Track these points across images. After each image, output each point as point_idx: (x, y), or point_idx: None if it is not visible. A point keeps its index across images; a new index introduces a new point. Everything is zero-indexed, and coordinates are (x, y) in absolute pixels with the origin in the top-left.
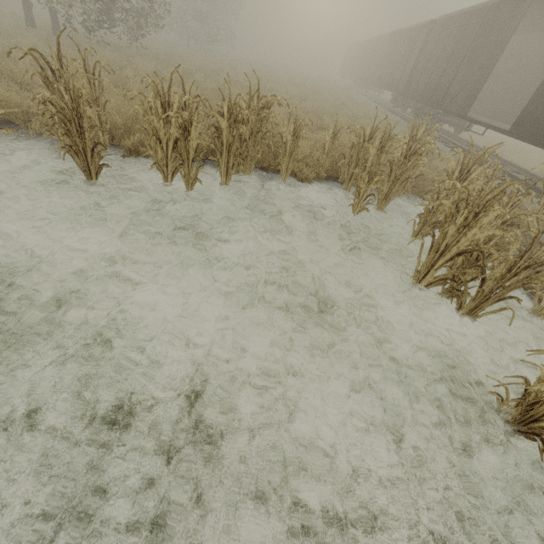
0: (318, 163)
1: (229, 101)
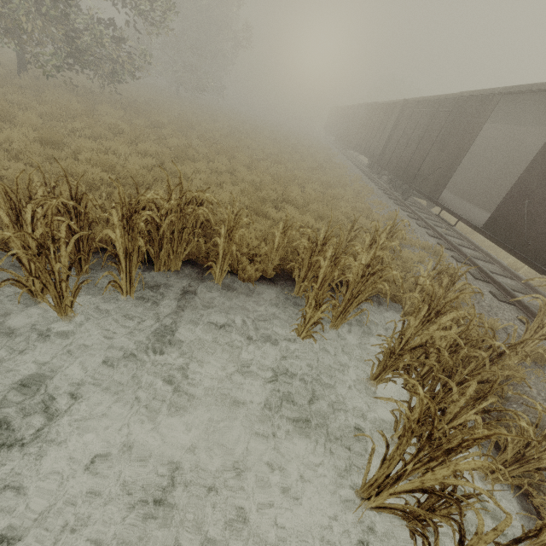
0: (266, 258)
1: (121, 207)
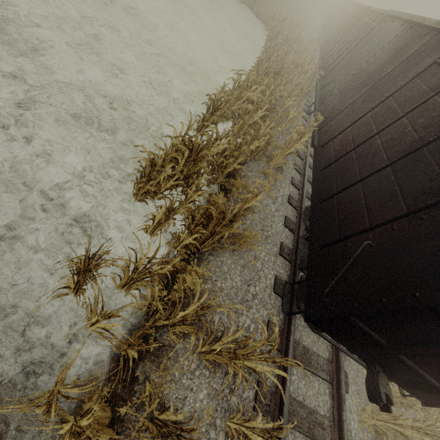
0: (264, 16)
1: None
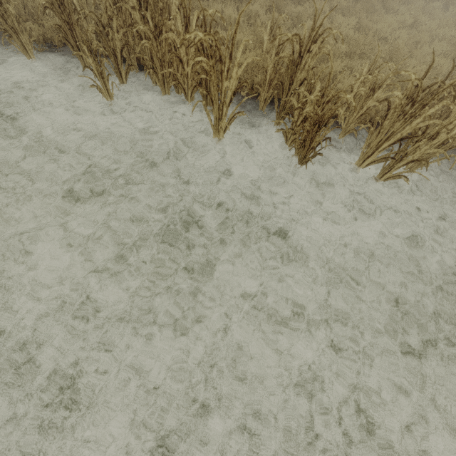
0: None
1: None
